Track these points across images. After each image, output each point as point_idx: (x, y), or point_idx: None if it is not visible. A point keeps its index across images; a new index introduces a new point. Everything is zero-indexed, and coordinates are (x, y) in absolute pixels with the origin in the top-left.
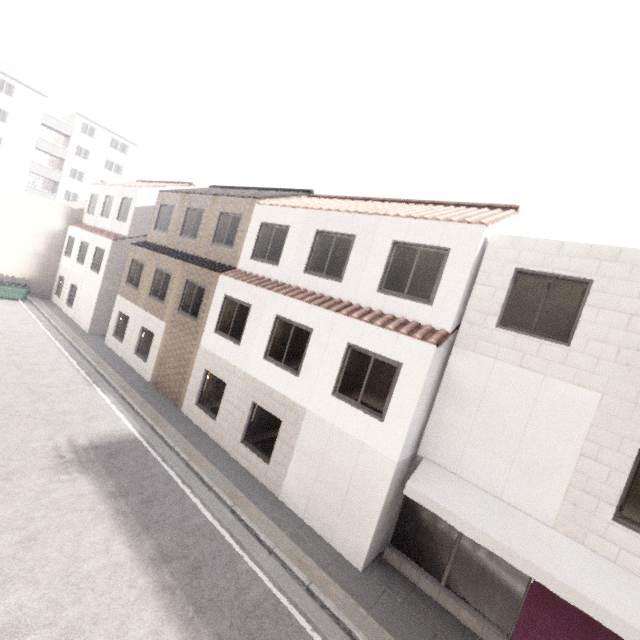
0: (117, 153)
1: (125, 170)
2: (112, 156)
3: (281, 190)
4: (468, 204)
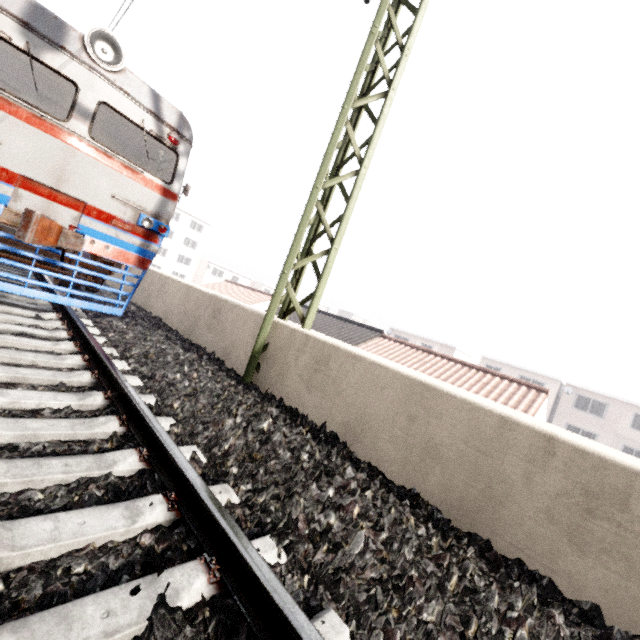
0: (194, 232)
1: (199, 245)
2: (190, 235)
3: (356, 324)
4: (510, 379)
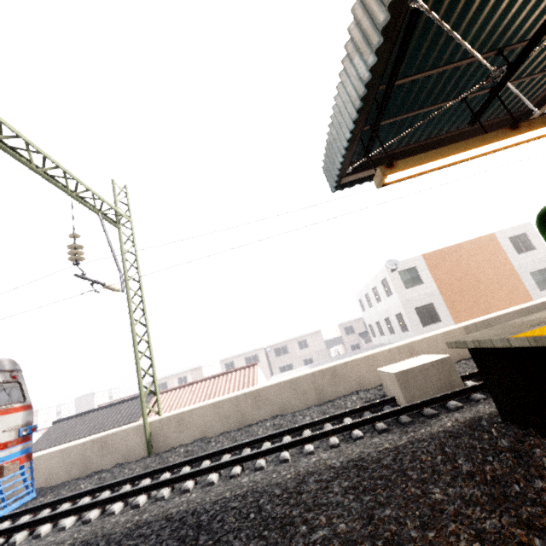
0: None
1: None
2: None
3: (130, 399)
4: (239, 369)
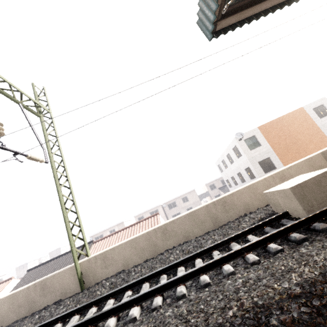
0: None
1: None
2: None
3: (77, 248)
4: (147, 218)
